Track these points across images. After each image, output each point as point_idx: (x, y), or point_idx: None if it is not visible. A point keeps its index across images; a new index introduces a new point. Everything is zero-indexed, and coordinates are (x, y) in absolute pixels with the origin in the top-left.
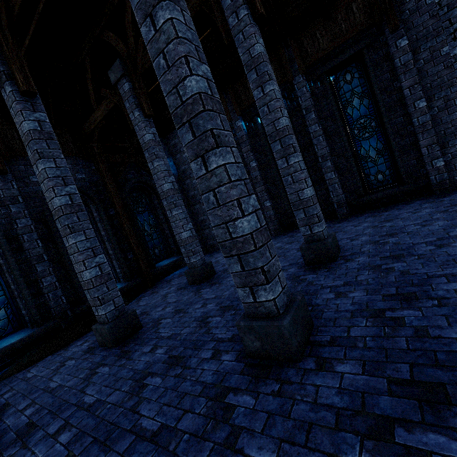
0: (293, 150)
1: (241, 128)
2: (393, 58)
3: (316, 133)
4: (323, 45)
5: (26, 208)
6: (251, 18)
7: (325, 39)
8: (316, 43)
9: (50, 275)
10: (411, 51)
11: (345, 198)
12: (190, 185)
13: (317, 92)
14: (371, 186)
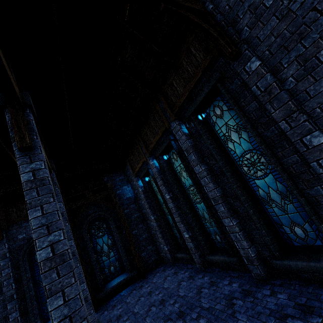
0: (46, 294)
1: (153, 166)
2: (249, 86)
3: (201, 174)
4: (180, 91)
5: (10, 260)
6: (19, 152)
7: (181, 86)
8: (176, 91)
9: (15, 311)
10: (270, 71)
11: (255, 252)
12: (141, 204)
13: (193, 132)
14: (290, 240)
